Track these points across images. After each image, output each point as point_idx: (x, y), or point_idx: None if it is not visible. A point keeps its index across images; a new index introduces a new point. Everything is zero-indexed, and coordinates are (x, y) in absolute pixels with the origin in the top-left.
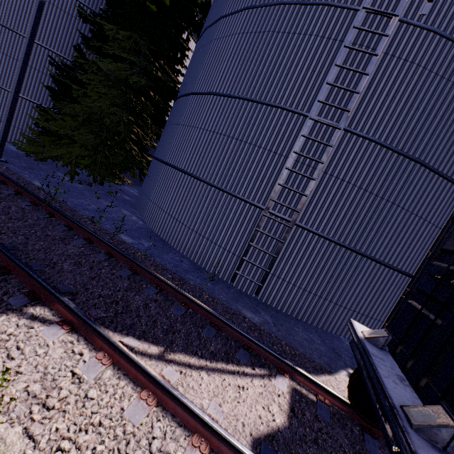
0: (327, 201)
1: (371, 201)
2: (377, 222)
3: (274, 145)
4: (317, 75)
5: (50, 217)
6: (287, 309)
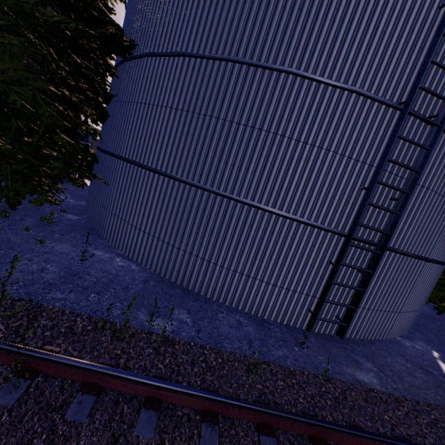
0: (405, 213)
1: (441, 205)
2: (441, 225)
3: (348, 147)
4: (404, 45)
5: (29, 383)
6: (360, 334)
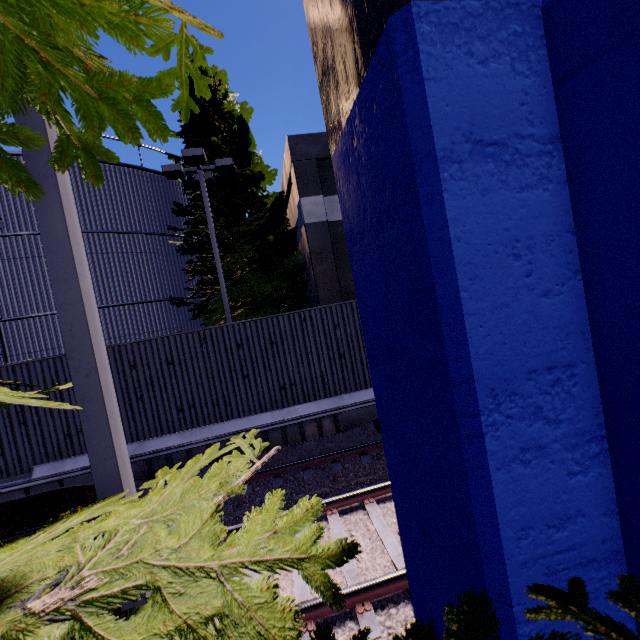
0: None
1: None
2: None
3: None
4: None
5: None
6: None
